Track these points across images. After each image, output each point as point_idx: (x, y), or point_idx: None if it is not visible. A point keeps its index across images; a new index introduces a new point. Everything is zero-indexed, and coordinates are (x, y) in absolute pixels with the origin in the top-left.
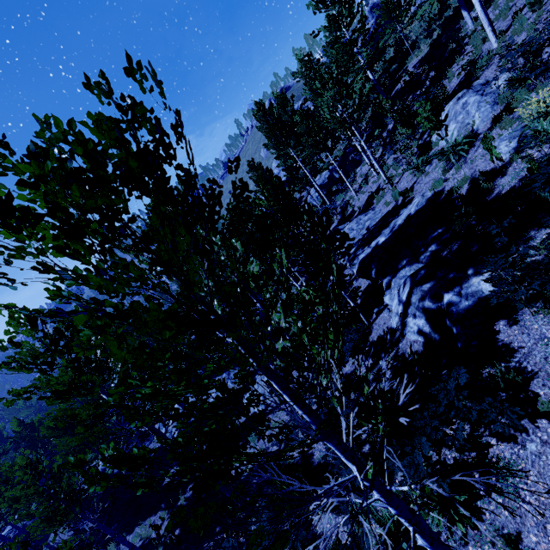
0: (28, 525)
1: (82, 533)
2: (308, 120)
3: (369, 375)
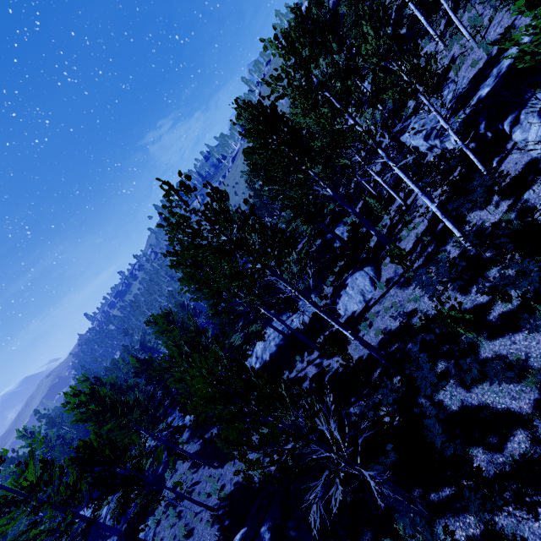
0: (159, 444)
1: (209, 440)
2: (358, 5)
3: (510, 214)
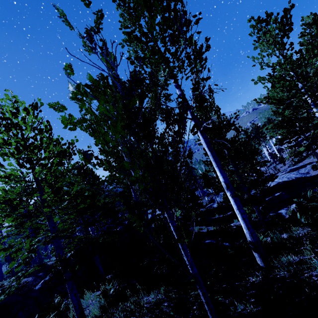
0: None
1: None
2: None
3: None
